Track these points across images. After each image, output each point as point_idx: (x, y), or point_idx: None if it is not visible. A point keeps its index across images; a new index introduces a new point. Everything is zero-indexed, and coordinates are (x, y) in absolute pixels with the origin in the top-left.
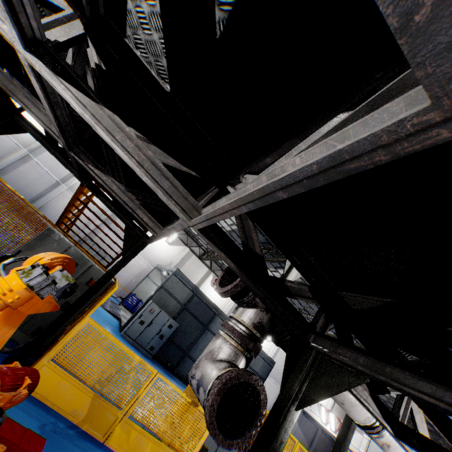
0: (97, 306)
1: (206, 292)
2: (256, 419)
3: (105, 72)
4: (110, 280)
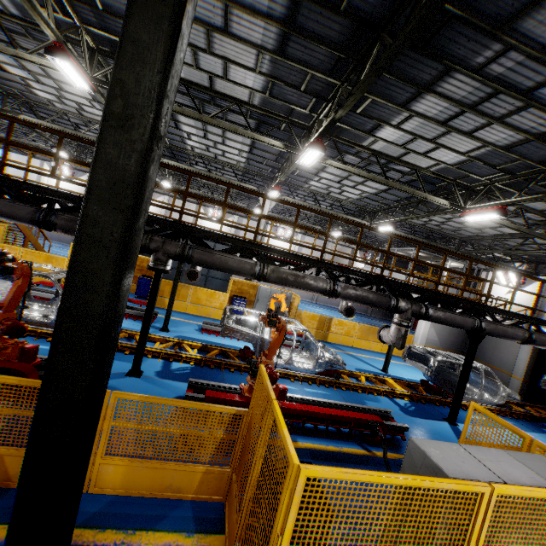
0: None
1: (205, 225)
2: None
3: None
4: None
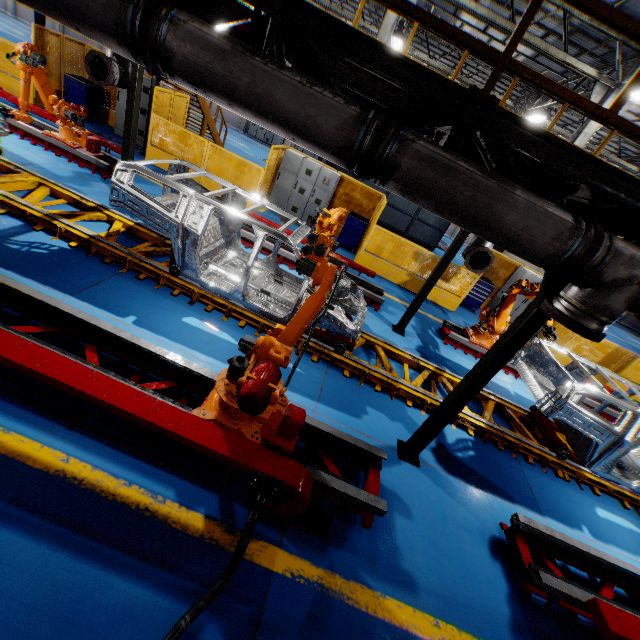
0: (153, 104)
1: None
2: (109, 73)
3: None
4: (157, 85)
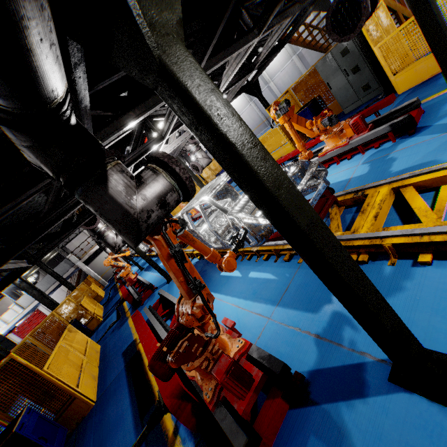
0: (368, 41)
1: None
2: (359, 2)
3: (211, 76)
4: None
